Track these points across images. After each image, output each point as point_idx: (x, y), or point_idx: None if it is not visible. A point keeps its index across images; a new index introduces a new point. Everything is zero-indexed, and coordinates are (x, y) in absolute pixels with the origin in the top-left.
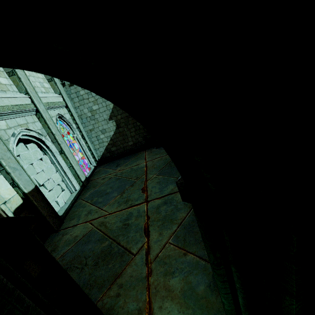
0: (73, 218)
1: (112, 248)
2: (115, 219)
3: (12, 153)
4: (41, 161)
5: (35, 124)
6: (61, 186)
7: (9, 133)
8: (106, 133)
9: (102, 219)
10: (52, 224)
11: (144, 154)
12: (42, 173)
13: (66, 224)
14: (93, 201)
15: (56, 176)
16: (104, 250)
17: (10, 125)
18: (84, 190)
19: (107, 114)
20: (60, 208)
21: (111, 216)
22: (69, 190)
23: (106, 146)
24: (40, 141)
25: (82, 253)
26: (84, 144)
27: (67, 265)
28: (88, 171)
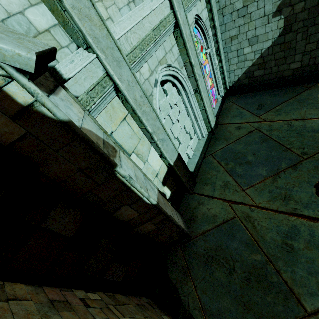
0: (206, 184)
1: (268, 272)
2: (267, 223)
3: (159, 120)
4: (175, 106)
5: (173, 52)
6: (190, 133)
7: (151, 82)
8: (255, 44)
9: (246, 210)
10: (189, 188)
11: (318, 93)
12: (177, 124)
13: (199, 188)
14: (228, 166)
15: (188, 122)
16: (256, 266)
17: (151, 67)
18: (213, 140)
19: (273, 3)
20: (189, 159)
21: (261, 213)
22: (196, 136)
23: (247, 67)
24: (176, 78)
25: (227, 248)
26: (217, 64)
27: (211, 251)
28: (213, 104)
